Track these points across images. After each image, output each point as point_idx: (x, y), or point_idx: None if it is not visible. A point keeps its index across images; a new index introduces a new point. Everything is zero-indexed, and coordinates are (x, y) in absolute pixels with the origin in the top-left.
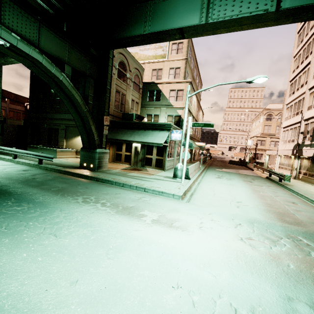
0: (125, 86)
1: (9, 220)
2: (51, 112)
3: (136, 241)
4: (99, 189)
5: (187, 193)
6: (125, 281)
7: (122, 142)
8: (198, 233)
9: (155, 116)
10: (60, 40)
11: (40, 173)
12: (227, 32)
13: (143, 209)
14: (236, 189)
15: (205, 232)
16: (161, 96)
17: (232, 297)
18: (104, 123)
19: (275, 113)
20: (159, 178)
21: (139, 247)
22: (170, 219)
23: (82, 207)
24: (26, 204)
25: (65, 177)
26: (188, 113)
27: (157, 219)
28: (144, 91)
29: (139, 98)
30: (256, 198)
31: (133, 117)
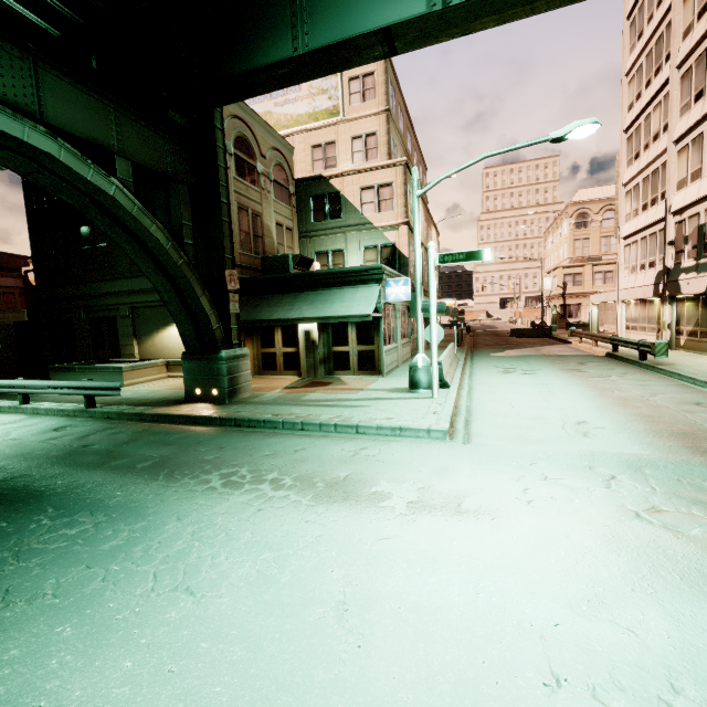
0: (257, 193)
1: (57, 568)
2: (92, 280)
3: (395, 569)
4: (251, 447)
5: (455, 420)
6: (419, 692)
7: (272, 326)
8: (532, 518)
9: (335, 254)
10: (93, 99)
11: (97, 431)
12: (499, 23)
13: (374, 479)
14: (559, 392)
15: (547, 513)
16: (342, 206)
17: (705, 684)
18: (229, 288)
19: (594, 209)
20: (378, 397)
21: (410, 583)
22: (448, 494)
23: (229, 499)
24: (88, 516)
25: (161, 429)
26: (409, 235)
27: (420, 499)
28: (302, 201)
29: (292, 217)
30: (613, 407)
31: (288, 264)
